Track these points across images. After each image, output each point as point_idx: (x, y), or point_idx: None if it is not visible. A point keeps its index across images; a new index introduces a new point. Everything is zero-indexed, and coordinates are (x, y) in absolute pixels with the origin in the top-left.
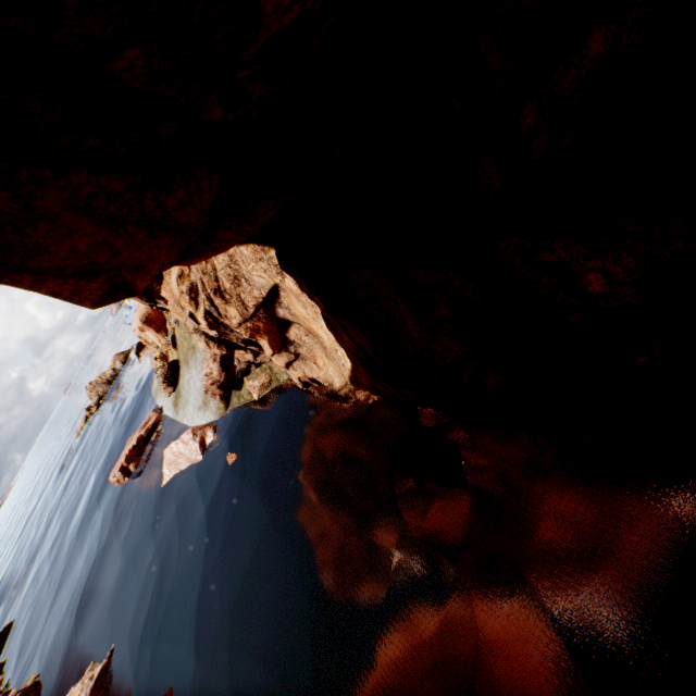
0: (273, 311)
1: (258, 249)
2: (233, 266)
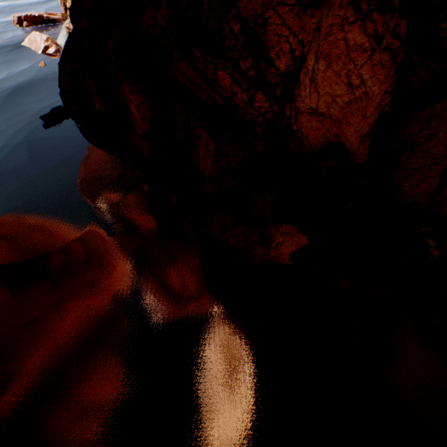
0: None
1: None
2: None
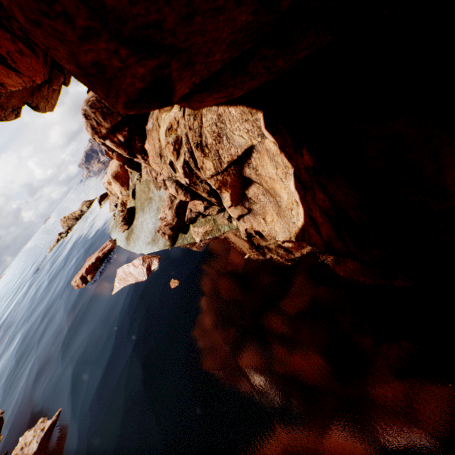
0: (241, 170)
1: (246, 111)
2: (218, 125)
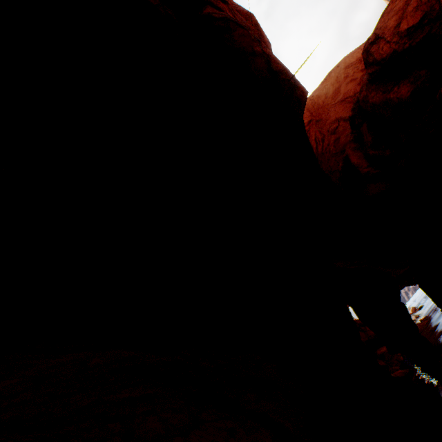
0: None
1: None
2: None
